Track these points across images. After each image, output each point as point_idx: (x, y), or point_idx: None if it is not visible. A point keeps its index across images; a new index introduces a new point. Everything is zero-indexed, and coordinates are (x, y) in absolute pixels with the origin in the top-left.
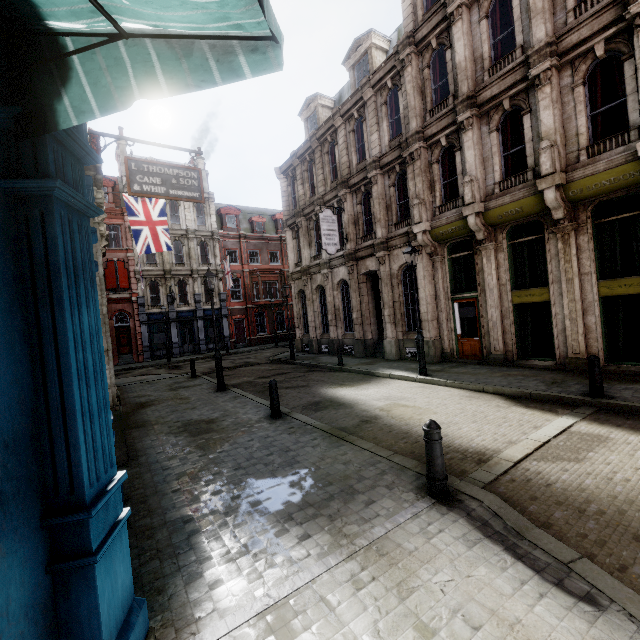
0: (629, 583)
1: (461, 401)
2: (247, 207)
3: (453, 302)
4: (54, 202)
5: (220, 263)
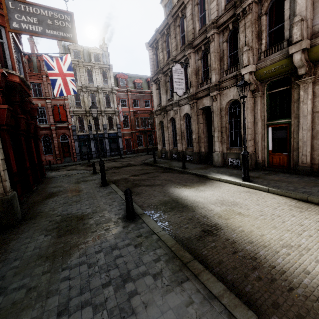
0: None
1: (293, 212)
2: (132, 74)
3: (268, 127)
4: None
5: (116, 107)
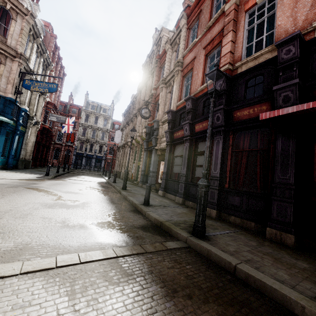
0: (44, 179)
1: (95, 180)
2: None
3: (133, 163)
4: (2, 128)
5: (107, 140)
